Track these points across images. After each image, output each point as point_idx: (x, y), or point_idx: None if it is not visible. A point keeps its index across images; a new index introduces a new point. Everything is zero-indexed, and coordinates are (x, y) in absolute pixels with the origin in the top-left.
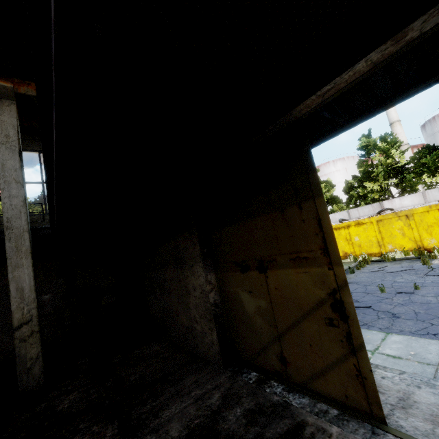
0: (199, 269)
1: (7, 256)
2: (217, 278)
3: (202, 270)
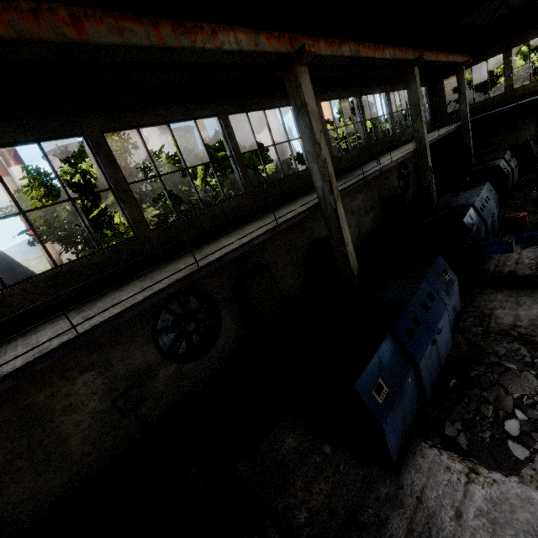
0: (531, 128)
1: (469, 133)
2: (535, 130)
3: (533, 128)
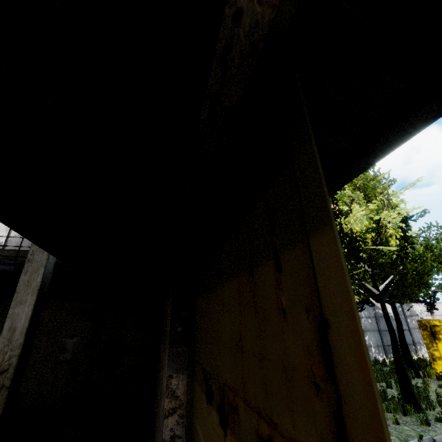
0: (166, 360)
1: (17, 290)
2: (189, 389)
3: (166, 364)
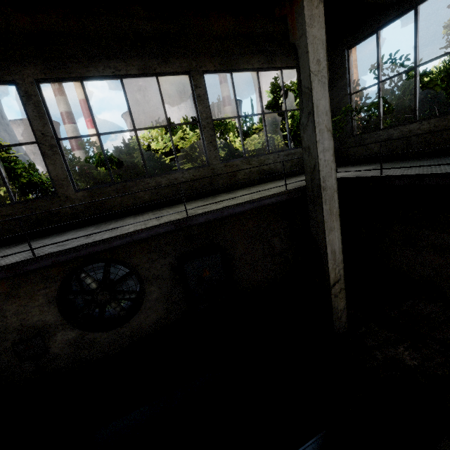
0: None
1: (324, 220)
2: None
3: None
